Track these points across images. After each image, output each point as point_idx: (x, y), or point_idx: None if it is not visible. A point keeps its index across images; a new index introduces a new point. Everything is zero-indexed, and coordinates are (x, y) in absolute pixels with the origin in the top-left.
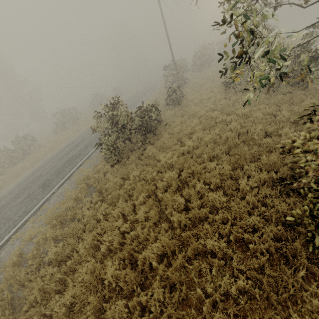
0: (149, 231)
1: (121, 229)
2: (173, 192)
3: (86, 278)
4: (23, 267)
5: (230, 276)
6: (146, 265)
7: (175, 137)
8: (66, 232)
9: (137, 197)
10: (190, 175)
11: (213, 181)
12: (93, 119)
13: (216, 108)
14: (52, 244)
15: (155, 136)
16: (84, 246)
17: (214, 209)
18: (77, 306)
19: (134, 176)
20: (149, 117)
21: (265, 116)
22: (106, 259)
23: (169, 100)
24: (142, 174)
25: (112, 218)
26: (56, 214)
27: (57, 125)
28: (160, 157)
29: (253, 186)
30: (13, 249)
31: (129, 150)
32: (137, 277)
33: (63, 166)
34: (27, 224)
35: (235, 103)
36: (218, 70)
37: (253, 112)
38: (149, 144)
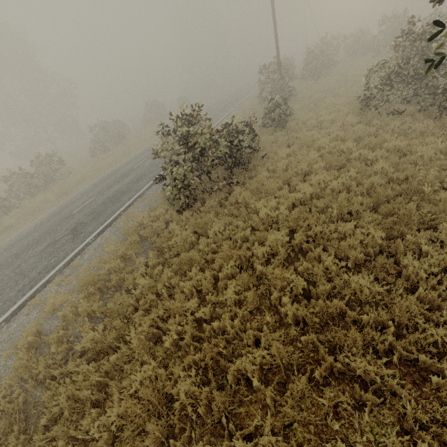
0: (241, 323)
1: (197, 315)
2: (280, 264)
3: (144, 393)
4: (43, 353)
5: (393, 427)
6: (241, 383)
7: (280, 177)
8: (108, 308)
9: (220, 266)
10: (310, 240)
11: (351, 254)
12: (148, 140)
13: (346, 137)
14: (86, 324)
15: (246, 173)
16: (139, 336)
17: (353, 301)
18: (125, 432)
19: (213, 232)
20: (239, 142)
21: (437, 155)
22: (172, 359)
23: (268, 119)
24: (227, 229)
25: (181, 295)
26: (94, 277)
27: (94, 144)
28: (258, 206)
29: (430, 271)
30: (28, 322)
31: (206, 190)
32: (228, 404)
33: (103, 205)
34: (49, 286)
35: (377, 131)
36: (344, 79)
37: (417, 148)
38: (237, 184)
